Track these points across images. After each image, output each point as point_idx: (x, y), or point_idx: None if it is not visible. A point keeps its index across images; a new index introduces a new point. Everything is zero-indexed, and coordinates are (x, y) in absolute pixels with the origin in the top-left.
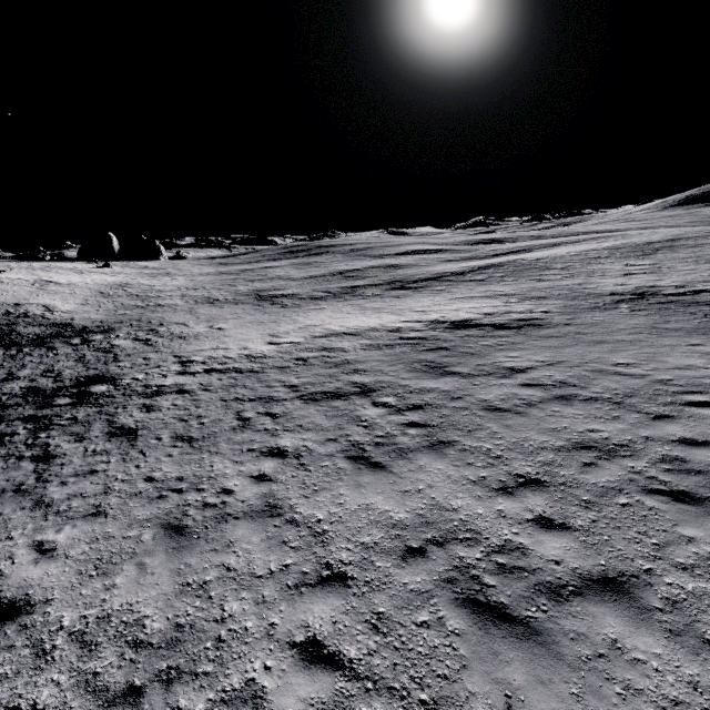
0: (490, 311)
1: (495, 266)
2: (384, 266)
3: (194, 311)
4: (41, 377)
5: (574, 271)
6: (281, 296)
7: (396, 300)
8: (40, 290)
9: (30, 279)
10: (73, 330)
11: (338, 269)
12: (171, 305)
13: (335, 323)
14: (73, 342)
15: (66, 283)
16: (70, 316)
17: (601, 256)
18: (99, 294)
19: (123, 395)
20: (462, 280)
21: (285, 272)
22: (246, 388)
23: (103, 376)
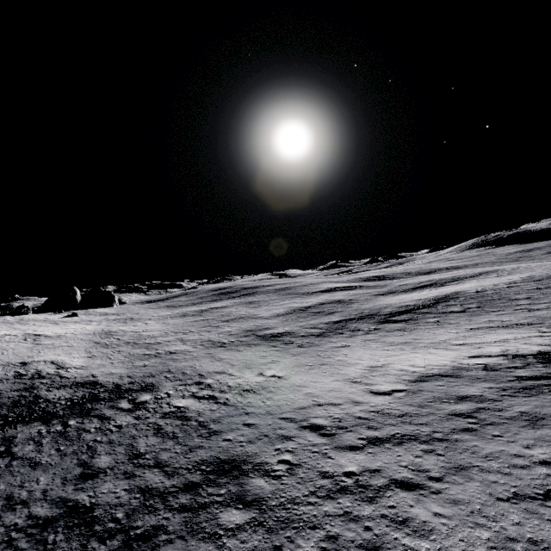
0: (548, 341)
1: (450, 299)
2: (332, 302)
3: (216, 356)
4: (137, 468)
5: (545, 300)
6: (281, 335)
7: (408, 333)
8: (37, 345)
9: (17, 333)
10: (107, 389)
11: (293, 306)
12: (183, 351)
13: (397, 362)
14: (123, 406)
15: (54, 335)
16: (88, 372)
17: (541, 287)
18: (96, 344)
19: (318, 497)
20: (441, 311)
21: (244, 311)
22: (492, 472)
23: (230, 460)
